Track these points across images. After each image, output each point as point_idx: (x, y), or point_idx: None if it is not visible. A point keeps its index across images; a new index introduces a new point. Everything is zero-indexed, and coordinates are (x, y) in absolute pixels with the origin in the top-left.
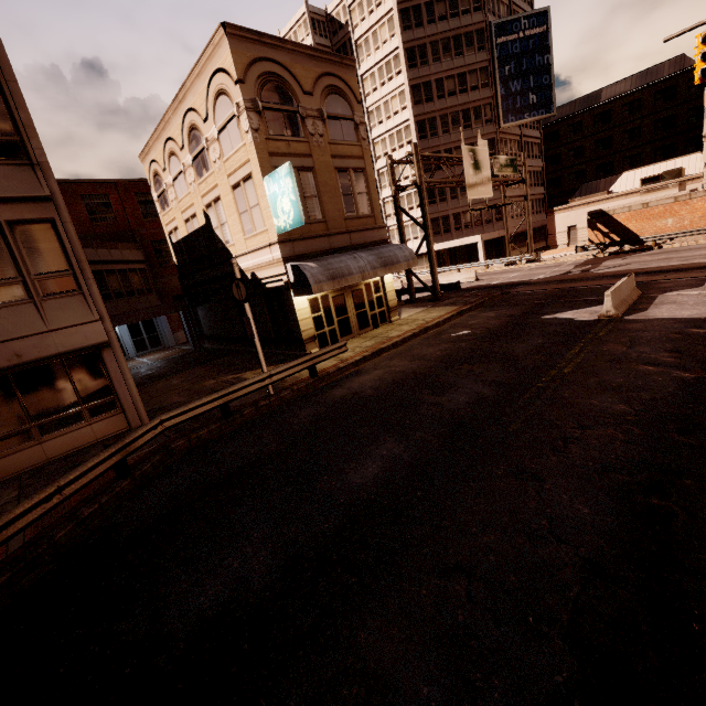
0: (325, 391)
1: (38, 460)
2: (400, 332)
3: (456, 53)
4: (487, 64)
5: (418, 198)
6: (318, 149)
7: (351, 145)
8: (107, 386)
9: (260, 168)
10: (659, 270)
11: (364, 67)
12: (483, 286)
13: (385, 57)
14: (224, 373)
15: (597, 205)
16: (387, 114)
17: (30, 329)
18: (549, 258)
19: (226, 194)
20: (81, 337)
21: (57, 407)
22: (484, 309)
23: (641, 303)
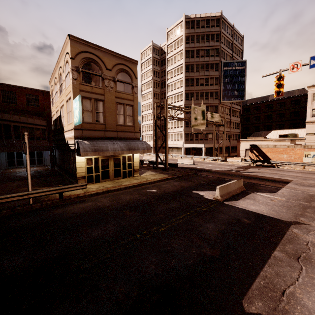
0: (54, 208)
1: None
2: (129, 183)
3: (206, 70)
4: (218, 76)
5: (181, 123)
6: (108, 93)
7: (128, 94)
8: None
9: (73, 95)
10: (266, 179)
11: (169, 68)
12: (192, 168)
13: (177, 66)
14: (37, 185)
15: (258, 142)
16: (175, 87)
17: None
18: (231, 161)
19: (65, 104)
20: None
21: None
22: (177, 180)
23: (240, 195)
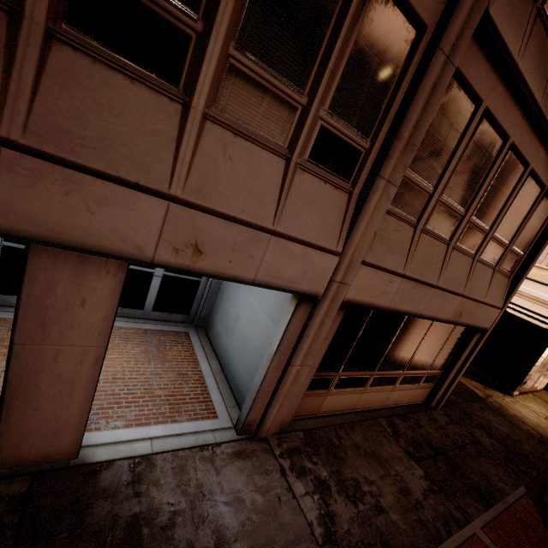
0: None
1: (380, 403)
2: None
3: None
4: None
5: None
6: None
7: None
8: (446, 361)
9: None
10: None
11: None
12: None
13: None
14: None
15: None
16: None
17: (479, 294)
18: None
19: None
20: (485, 317)
21: (421, 364)
22: None
23: None
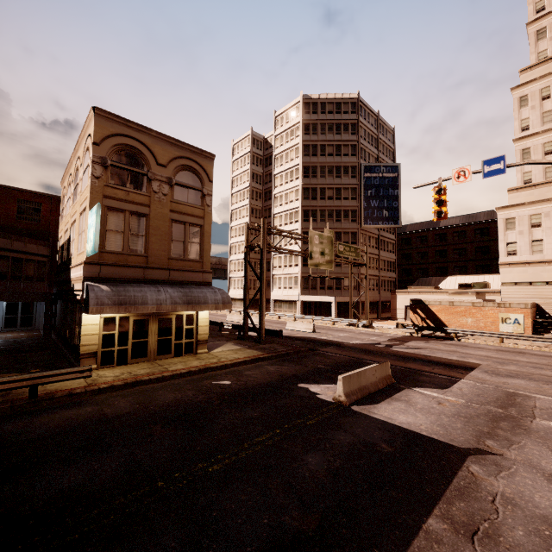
0: (10, 419)
1: None
2: (183, 366)
3: (336, 175)
4: (356, 186)
5: (296, 259)
6: (158, 203)
7: (194, 207)
8: None
9: (90, 204)
10: (435, 361)
11: (277, 171)
12: (310, 338)
13: (290, 168)
14: None
15: (426, 295)
16: (286, 201)
17: None
18: (381, 327)
19: (78, 218)
20: None
21: None
22: (276, 361)
23: (383, 393)
